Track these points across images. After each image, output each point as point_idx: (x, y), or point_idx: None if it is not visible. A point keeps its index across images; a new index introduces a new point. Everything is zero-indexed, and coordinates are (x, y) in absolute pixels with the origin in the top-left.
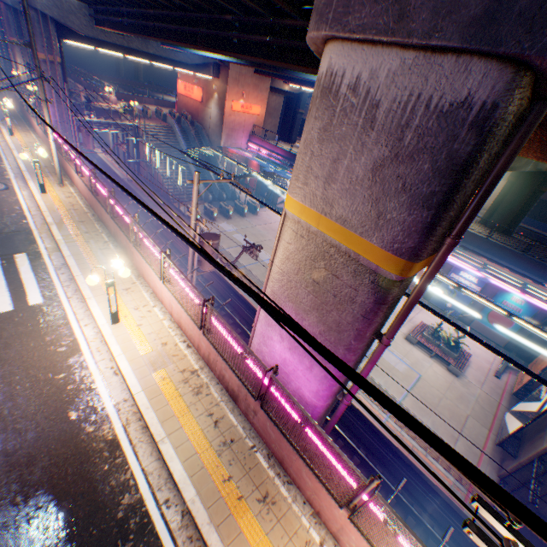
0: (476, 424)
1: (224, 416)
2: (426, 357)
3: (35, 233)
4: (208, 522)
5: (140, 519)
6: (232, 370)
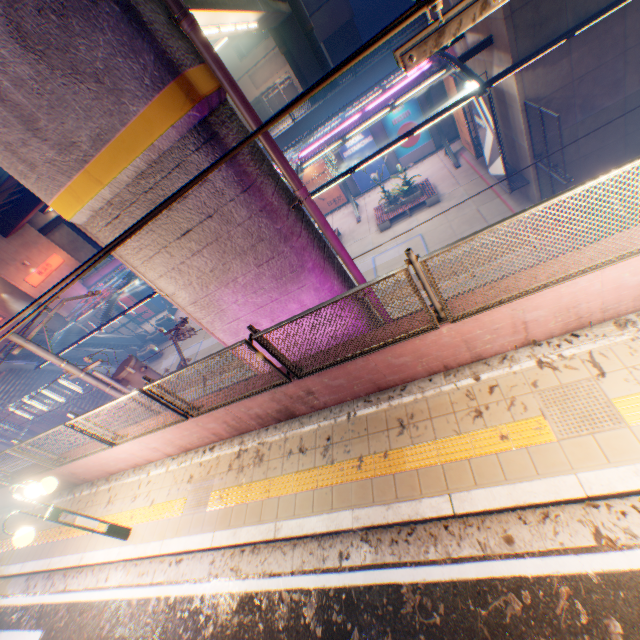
0: (488, 206)
1: (302, 437)
2: (408, 222)
3: None
4: (387, 508)
5: (339, 604)
6: (247, 398)
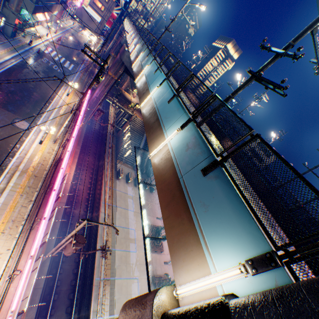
0: None
1: None
2: None
3: (6, 171)
4: None
5: None
6: None
